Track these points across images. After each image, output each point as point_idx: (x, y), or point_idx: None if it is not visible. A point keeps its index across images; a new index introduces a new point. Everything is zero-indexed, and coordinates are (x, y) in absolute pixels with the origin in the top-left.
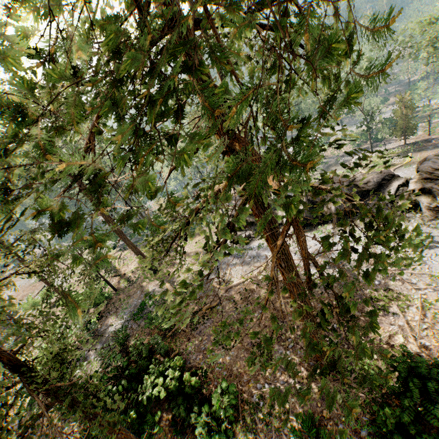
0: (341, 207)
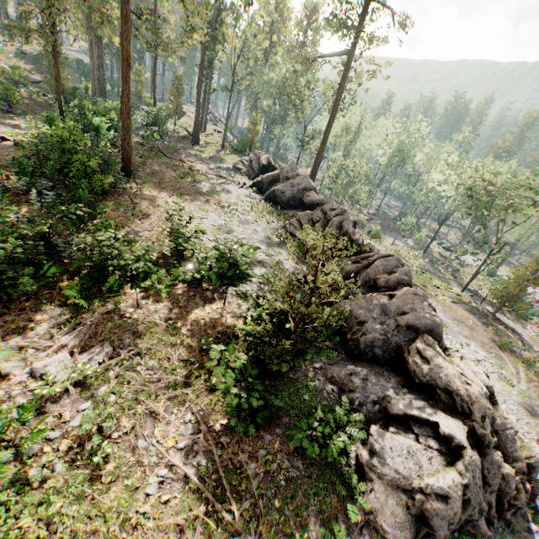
0: (278, 193)
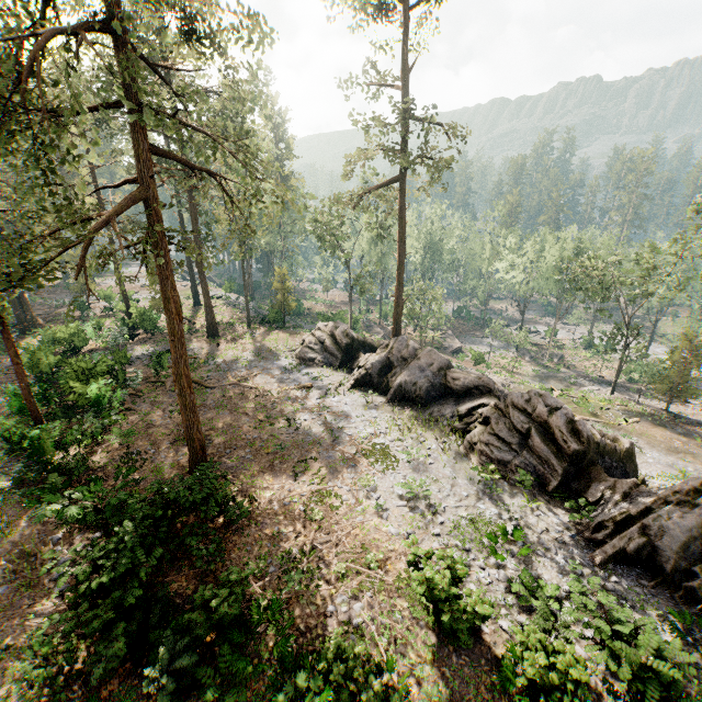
0: (408, 387)
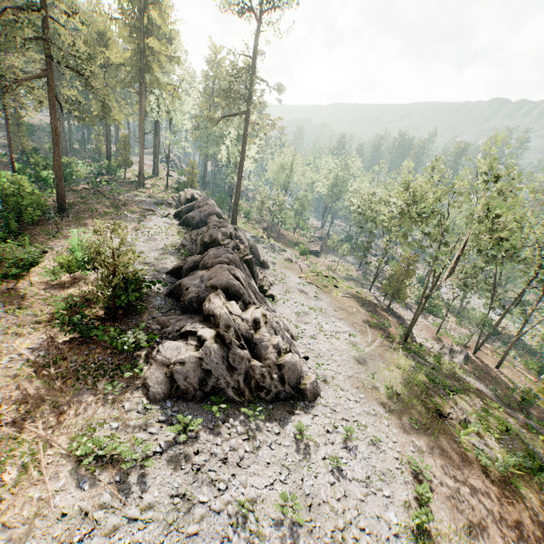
0: (190, 218)
